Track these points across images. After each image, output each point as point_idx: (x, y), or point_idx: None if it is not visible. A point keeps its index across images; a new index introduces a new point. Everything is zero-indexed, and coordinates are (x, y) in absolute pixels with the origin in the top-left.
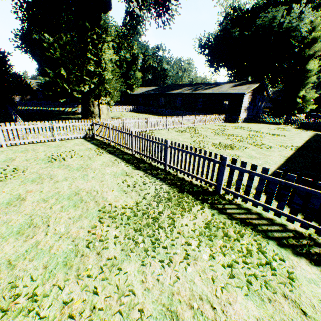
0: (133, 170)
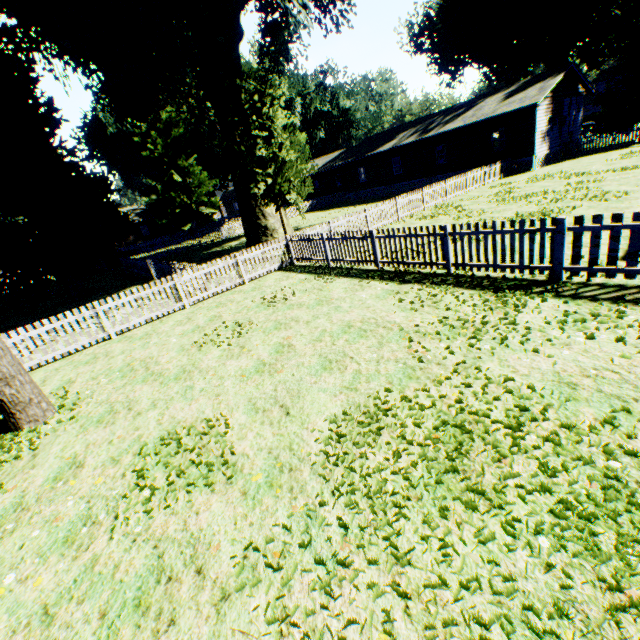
0: (400, 287)
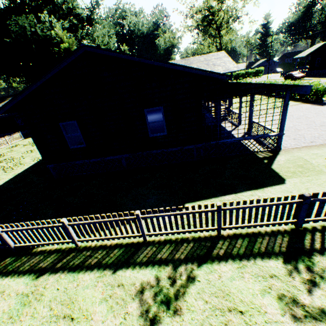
0: None
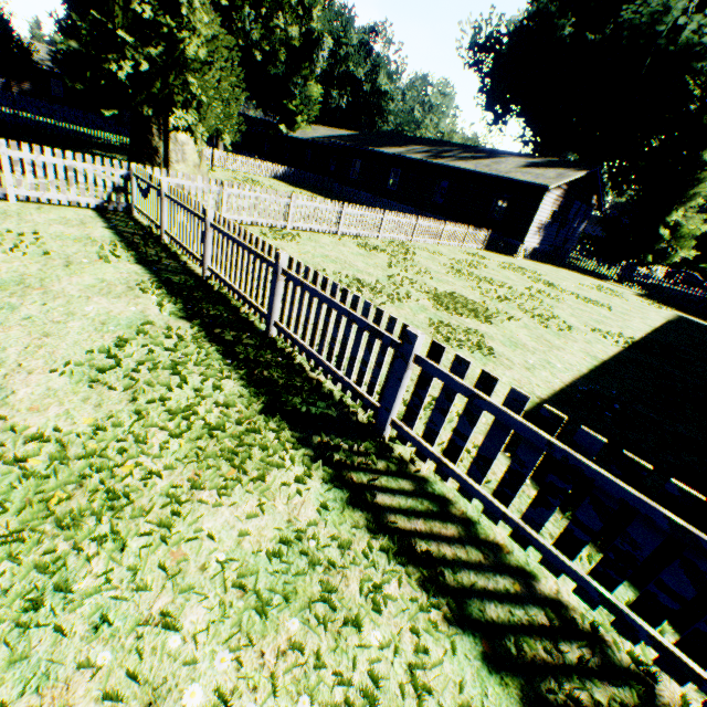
0: (172, 321)
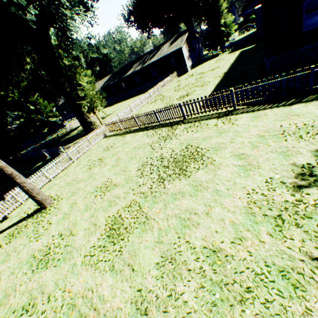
0: (147, 132)
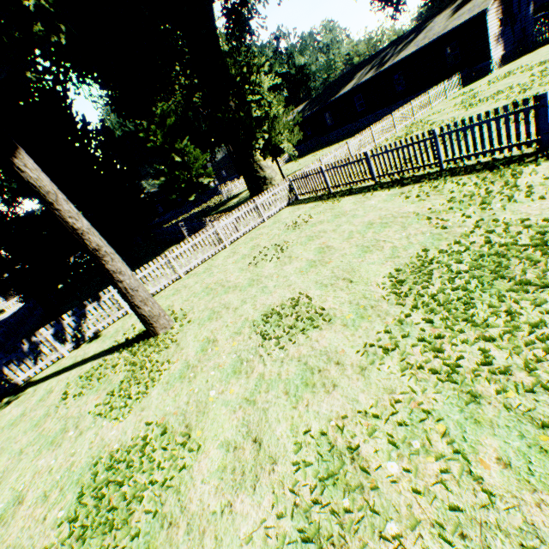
0: (401, 189)
